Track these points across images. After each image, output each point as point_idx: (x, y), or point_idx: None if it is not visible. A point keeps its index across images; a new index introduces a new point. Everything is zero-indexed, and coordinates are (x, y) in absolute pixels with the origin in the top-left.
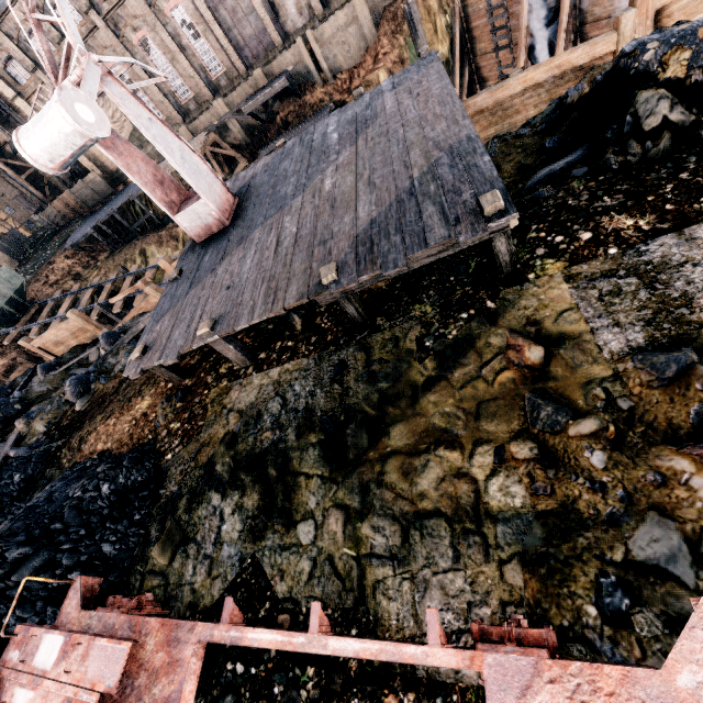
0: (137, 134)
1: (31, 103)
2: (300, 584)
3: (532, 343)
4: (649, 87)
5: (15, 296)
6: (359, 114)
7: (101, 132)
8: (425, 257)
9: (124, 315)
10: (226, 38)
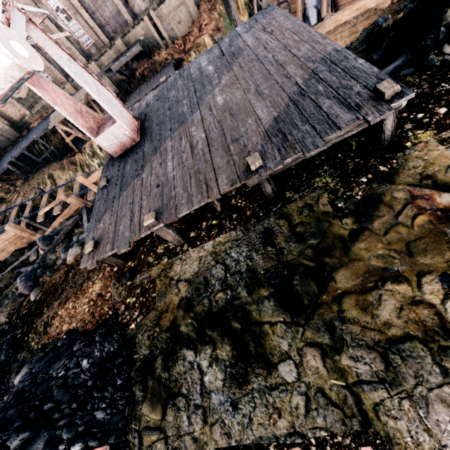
0: (31, 93)
1: None
2: (300, 418)
3: (438, 191)
4: None
5: None
6: (225, 51)
7: (36, 66)
8: (335, 138)
9: (44, 223)
10: (92, 19)
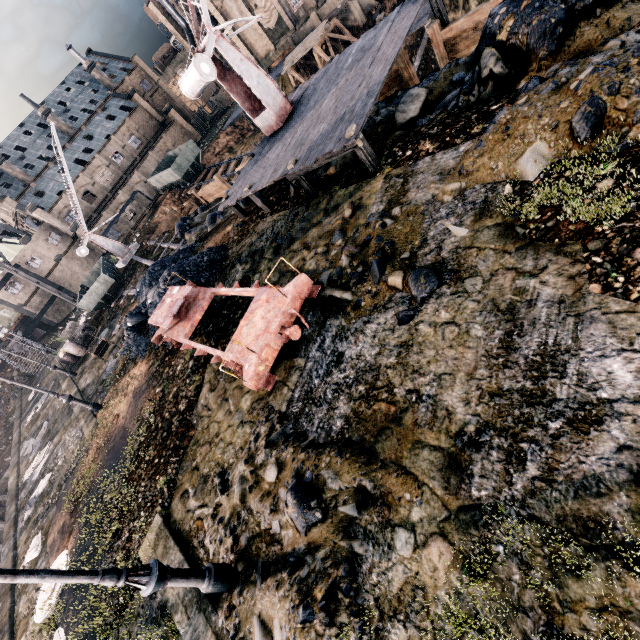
0: None
1: (212, 1)
2: None
3: (350, 207)
4: (491, 45)
5: (195, 161)
6: (368, 42)
7: (212, 78)
8: (326, 159)
9: None
10: None
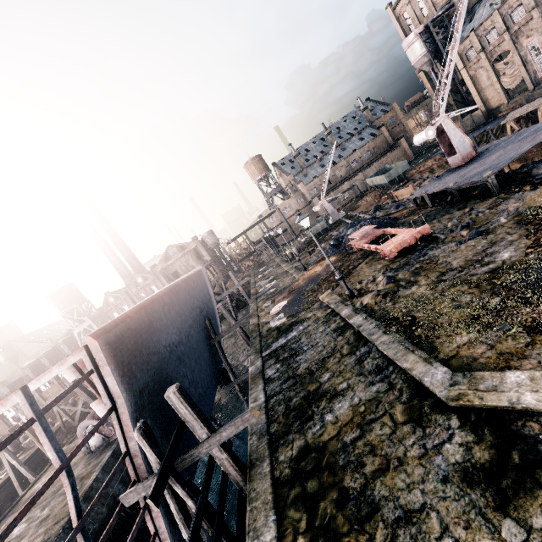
0: None
1: (468, 71)
2: None
3: (469, 208)
4: None
5: (402, 174)
6: (541, 127)
7: (431, 137)
8: (470, 184)
9: None
10: None
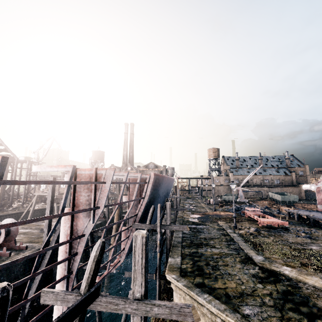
0: None
1: None
2: None
3: (313, 229)
4: None
5: (291, 201)
6: None
7: (312, 189)
8: (320, 219)
9: None
10: None
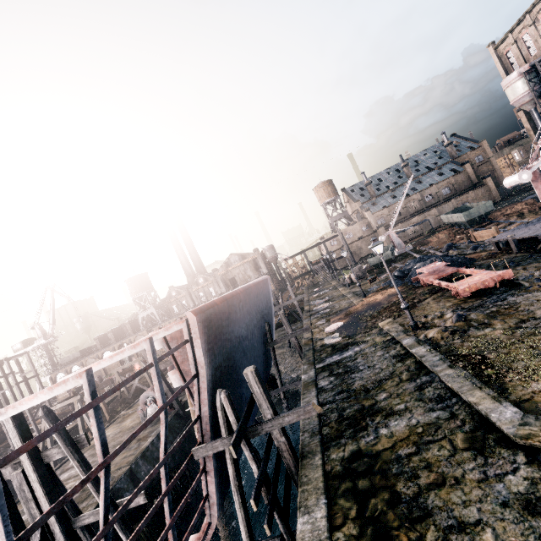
0: None
1: None
2: None
3: None
4: None
5: (484, 214)
6: None
7: (525, 181)
8: None
9: None
10: None
